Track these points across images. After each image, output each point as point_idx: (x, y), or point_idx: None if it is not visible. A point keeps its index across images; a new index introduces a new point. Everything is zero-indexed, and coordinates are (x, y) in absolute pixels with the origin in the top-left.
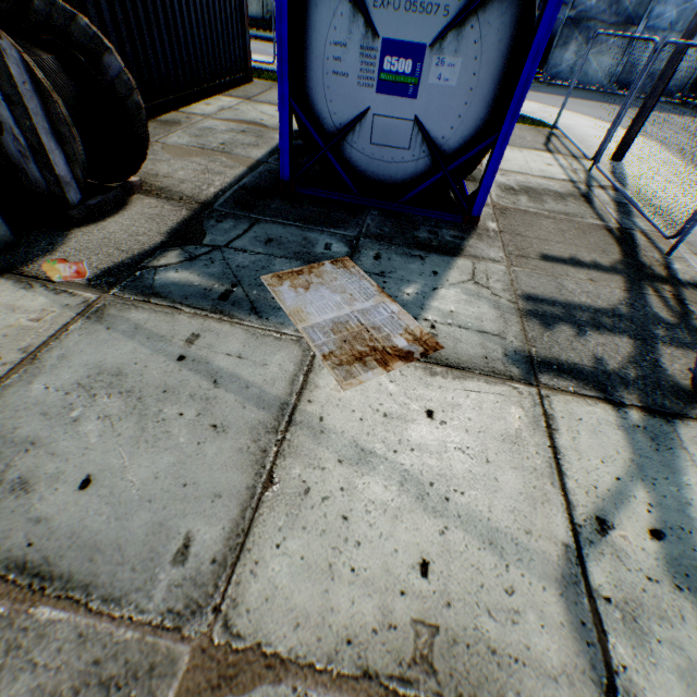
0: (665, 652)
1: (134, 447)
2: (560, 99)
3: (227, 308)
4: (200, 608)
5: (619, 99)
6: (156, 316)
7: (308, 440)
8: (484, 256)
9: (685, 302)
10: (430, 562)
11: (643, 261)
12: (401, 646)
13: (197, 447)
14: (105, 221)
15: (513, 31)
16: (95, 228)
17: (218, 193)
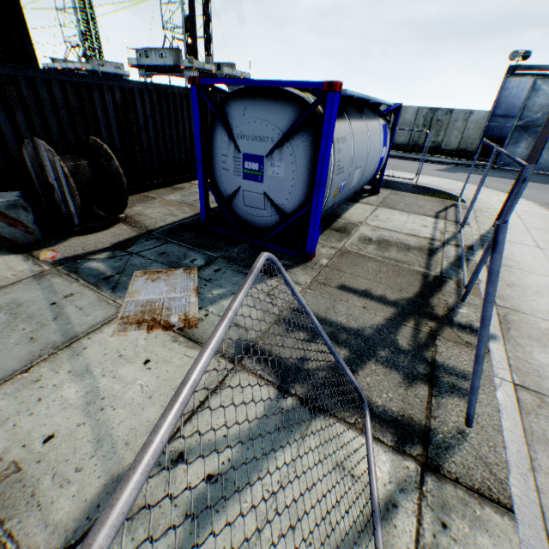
0: (129, 547)
1: None
2: (500, 180)
3: (102, 284)
4: None
5: None
6: (65, 282)
7: (67, 357)
8: (293, 279)
9: (438, 337)
10: (56, 437)
11: (431, 302)
12: None
13: (15, 345)
14: (92, 234)
15: (312, 148)
16: (84, 237)
17: (163, 226)
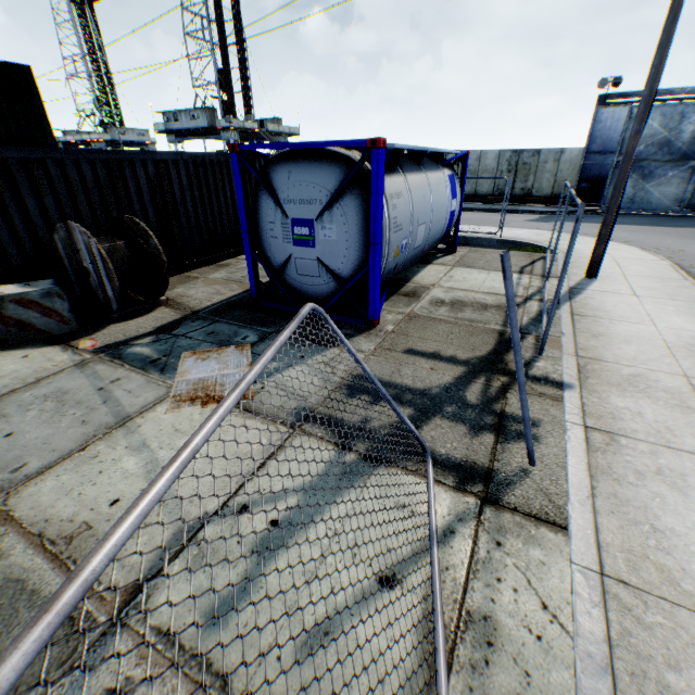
0: (202, 577)
1: (42, 424)
2: None
3: (149, 367)
4: (4, 491)
5: (684, 220)
6: (110, 368)
7: (122, 435)
8: (355, 348)
9: (510, 390)
10: (121, 501)
11: (506, 358)
12: (68, 529)
13: (68, 429)
14: (132, 320)
15: (364, 207)
16: (123, 324)
17: (210, 305)
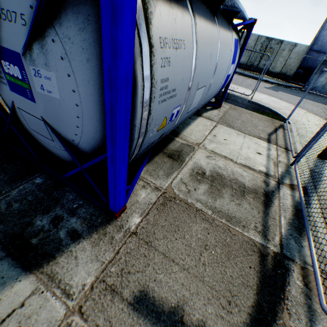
0: None
1: None
2: (308, 101)
3: None
4: None
5: None
6: None
7: None
8: (64, 278)
9: None
10: None
11: None
12: None
13: None
14: None
15: (100, 49)
16: None
17: None
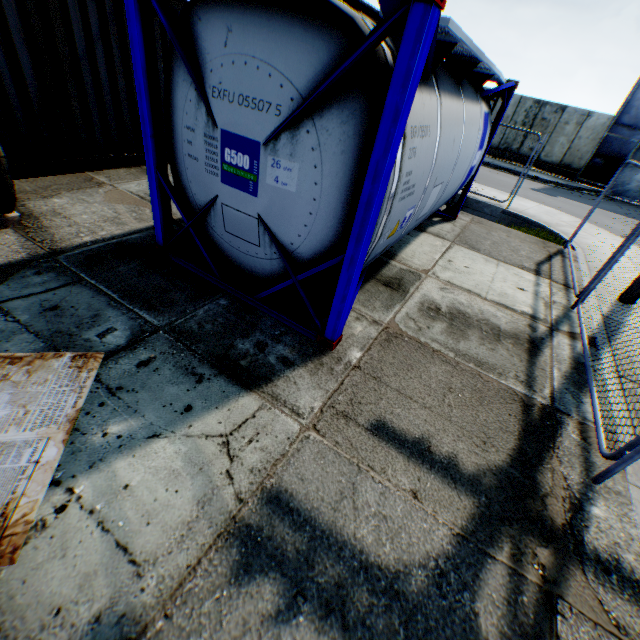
0: None
1: None
2: (612, 216)
3: None
4: None
5: None
6: None
7: None
8: (288, 400)
9: (560, 604)
10: None
11: (540, 482)
12: None
13: None
14: None
15: (359, 142)
16: None
17: (88, 243)
